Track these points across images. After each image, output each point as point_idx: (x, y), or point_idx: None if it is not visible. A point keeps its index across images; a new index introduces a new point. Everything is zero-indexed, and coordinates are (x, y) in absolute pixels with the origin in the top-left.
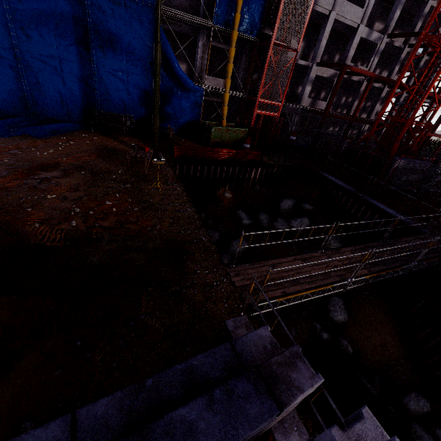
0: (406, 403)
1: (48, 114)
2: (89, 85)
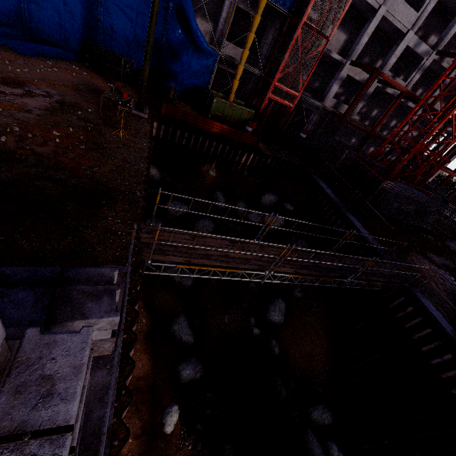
0: (311, 412)
1: (43, 35)
2: (93, 14)
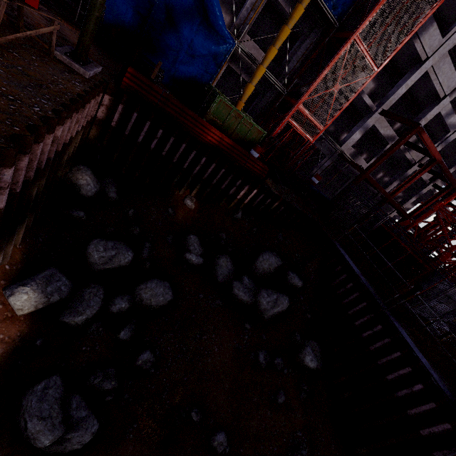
0: None
1: None
2: None
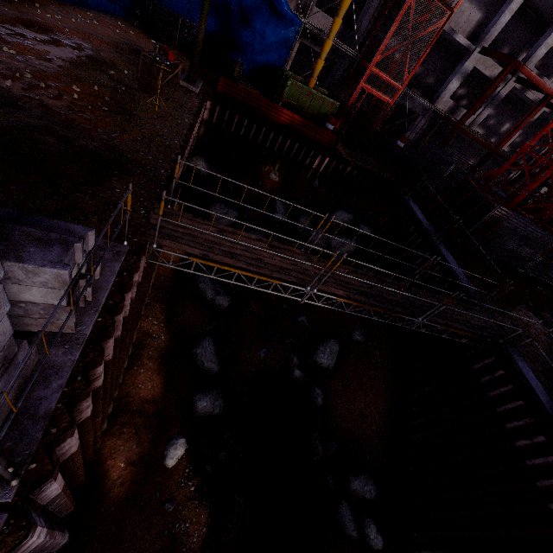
0: (350, 480)
1: None
2: None
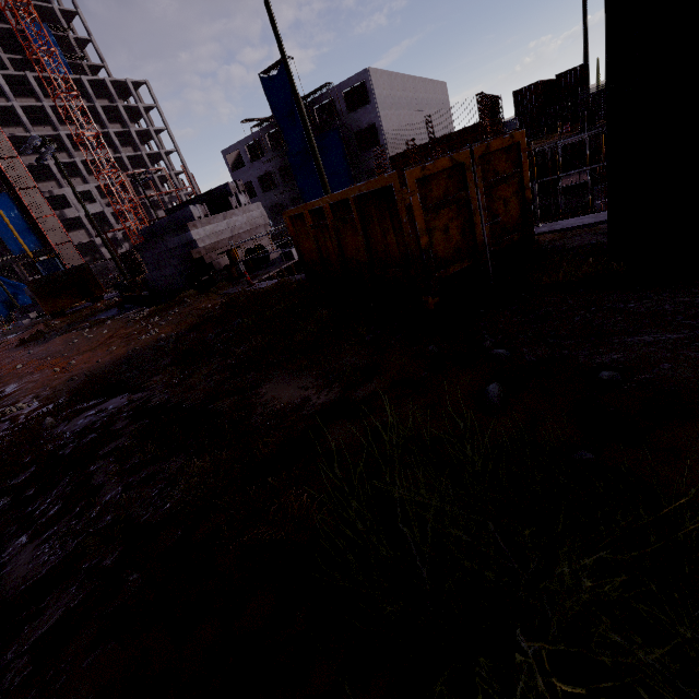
0: None
1: None
2: None
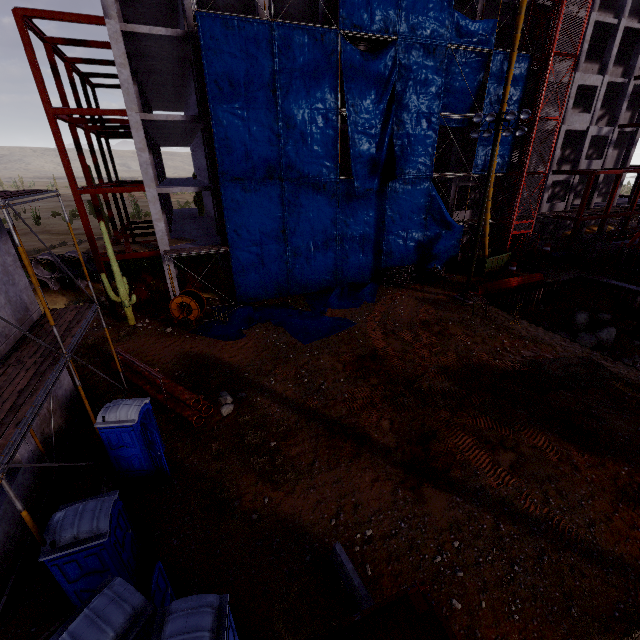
0: None
1: (348, 280)
2: (379, 249)
